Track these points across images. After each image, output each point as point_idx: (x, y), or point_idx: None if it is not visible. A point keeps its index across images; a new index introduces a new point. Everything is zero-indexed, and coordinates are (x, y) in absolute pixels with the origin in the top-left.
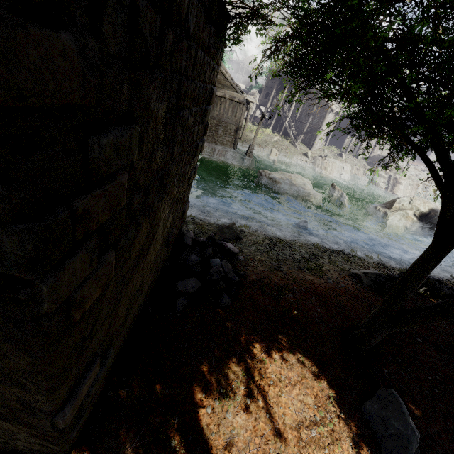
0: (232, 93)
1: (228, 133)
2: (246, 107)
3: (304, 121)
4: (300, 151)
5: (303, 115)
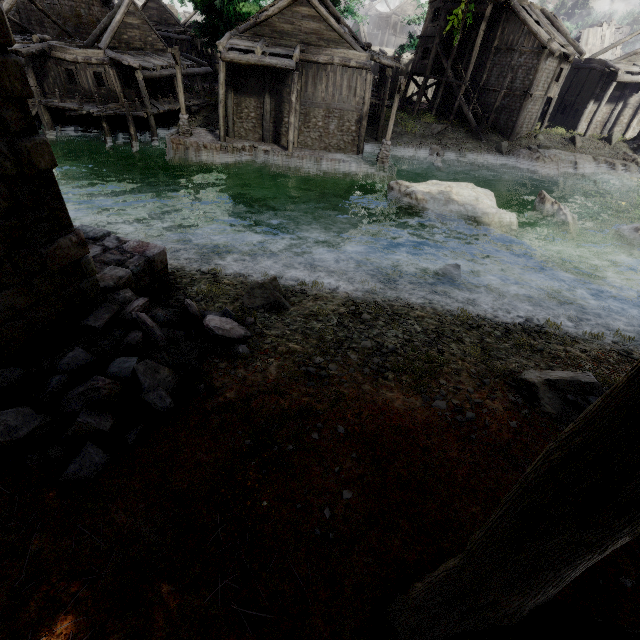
0: (344, 53)
1: (346, 127)
2: (383, 80)
3: (496, 87)
4: (487, 144)
5: (494, 75)
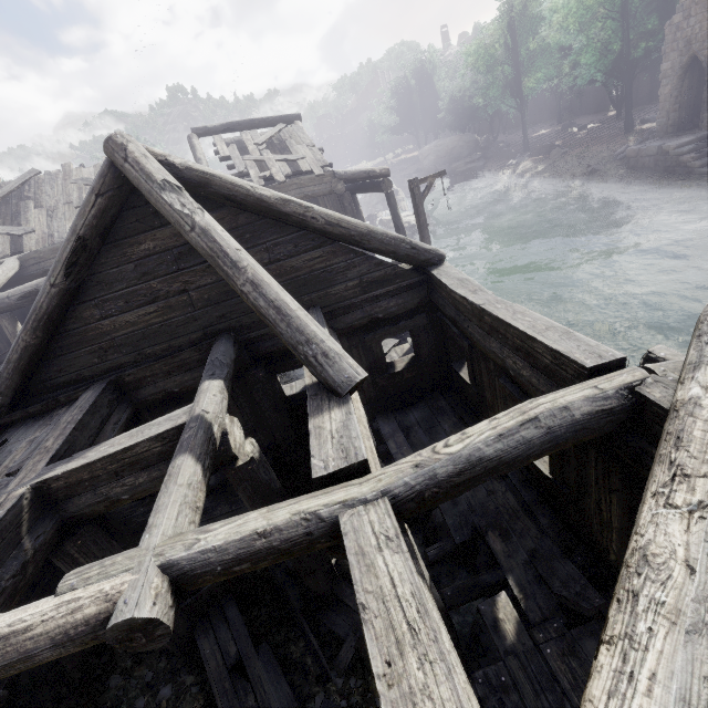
0: None
1: None
2: None
3: None
4: None
5: None
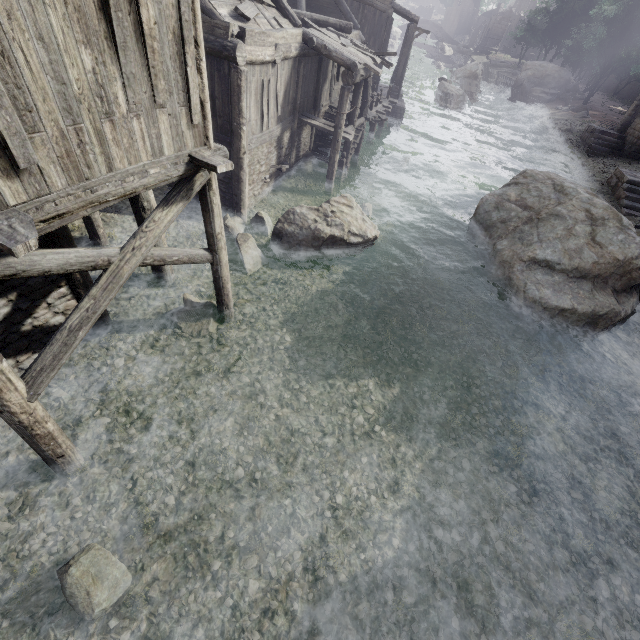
0: None
1: None
2: None
3: None
4: None
5: None
